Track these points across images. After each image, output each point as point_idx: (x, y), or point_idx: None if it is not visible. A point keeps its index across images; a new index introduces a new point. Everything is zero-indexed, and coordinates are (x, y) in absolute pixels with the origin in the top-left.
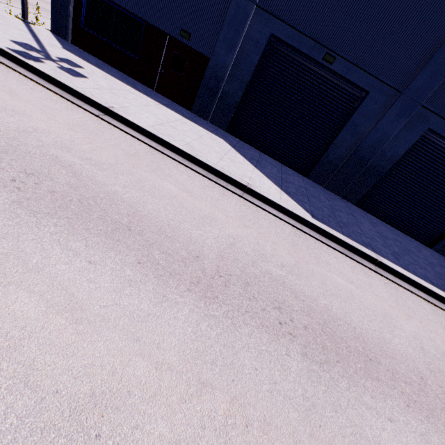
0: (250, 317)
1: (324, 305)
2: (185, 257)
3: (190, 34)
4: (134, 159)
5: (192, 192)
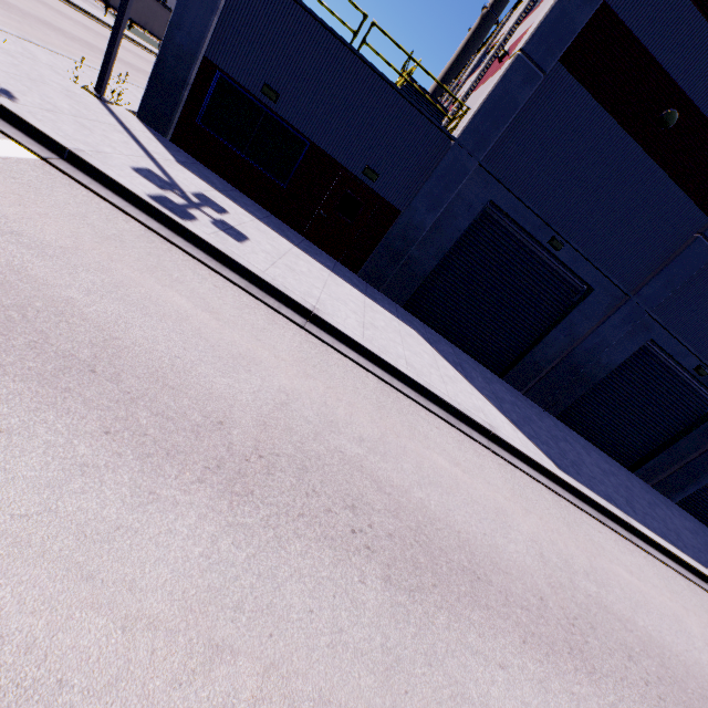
0: (628, 687)
1: (644, 629)
2: (537, 606)
3: (379, 175)
4: (386, 415)
5: (459, 462)
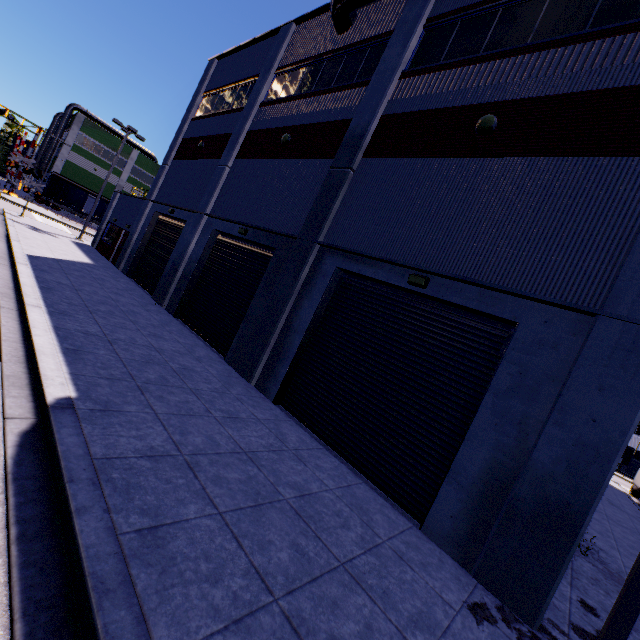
0: None
1: None
2: None
3: (130, 225)
4: None
5: None
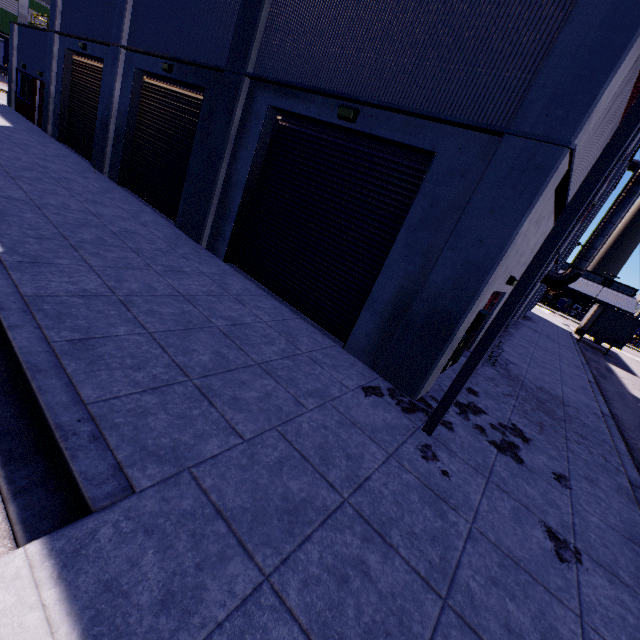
0: None
1: None
2: None
3: (42, 72)
4: None
5: None
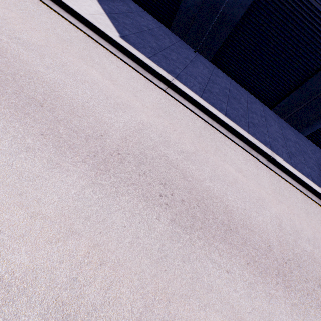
0: None
1: (35, 70)
2: None
3: None
4: None
5: None
